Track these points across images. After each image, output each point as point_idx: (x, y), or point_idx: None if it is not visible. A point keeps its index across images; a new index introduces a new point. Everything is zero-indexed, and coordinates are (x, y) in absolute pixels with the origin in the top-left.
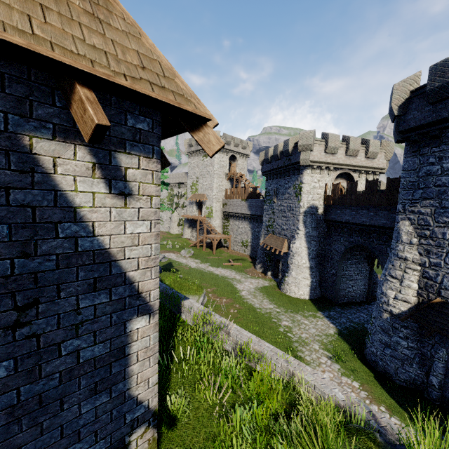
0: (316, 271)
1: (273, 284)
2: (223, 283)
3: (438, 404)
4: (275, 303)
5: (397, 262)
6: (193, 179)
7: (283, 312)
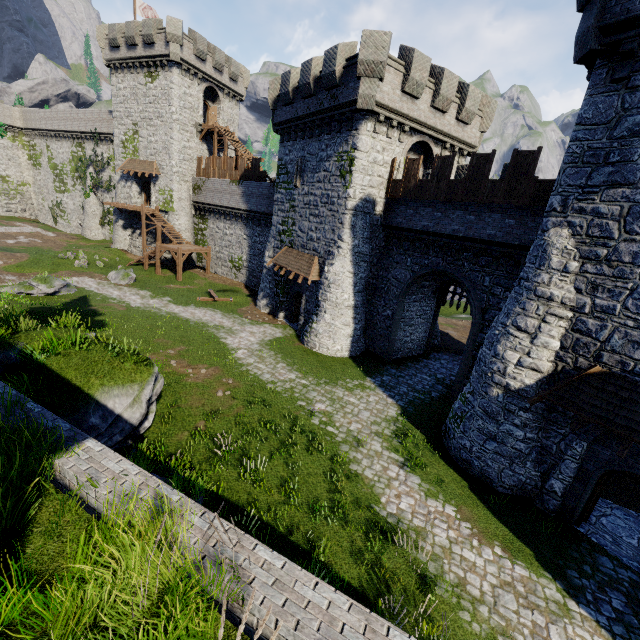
0: (362, 312)
1: (289, 334)
2: (199, 335)
3: (555, 516)
4: (298, 369)
5: (533, 303)
6: (126, 127)
7: (313, 385)
